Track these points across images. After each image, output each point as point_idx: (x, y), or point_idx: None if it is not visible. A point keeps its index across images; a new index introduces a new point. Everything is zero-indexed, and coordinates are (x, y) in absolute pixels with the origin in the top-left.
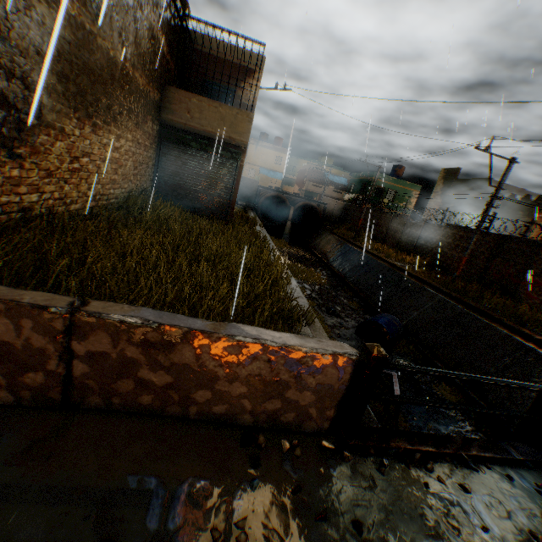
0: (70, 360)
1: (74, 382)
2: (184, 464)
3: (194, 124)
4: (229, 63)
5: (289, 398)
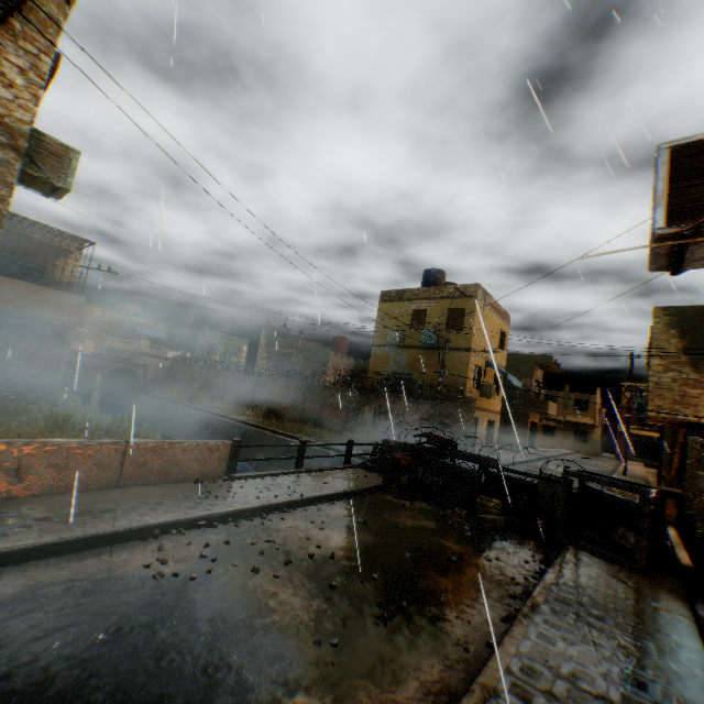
0: (123, 465)
1: (124, 475)
2: (179, 489)
3: (8, 305)
4: (40, 241)
5: (209, 464)
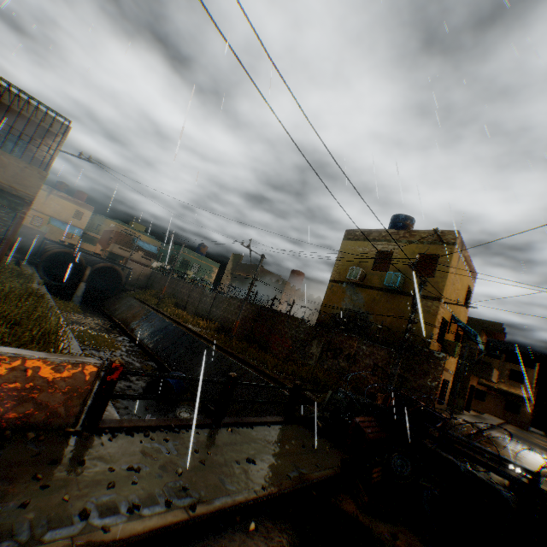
0: None
1: None
2: None
3: None
4: (24, 116)
5: (42, 400)
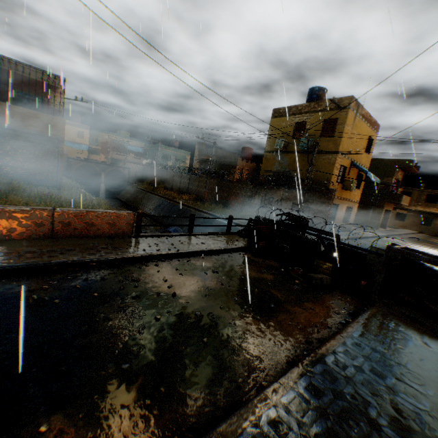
0: (54, 224)
1: (55, 230)
2: (94, 241)
3: (19, 125)
4: (35, 81)
5: (119, 227)
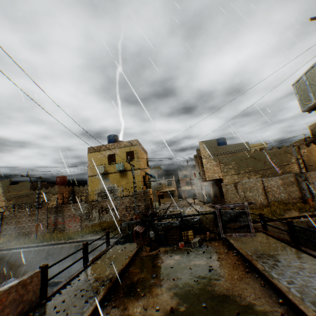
0: None
1: None
2: None
3: None
4: None
5: (26, 299)
